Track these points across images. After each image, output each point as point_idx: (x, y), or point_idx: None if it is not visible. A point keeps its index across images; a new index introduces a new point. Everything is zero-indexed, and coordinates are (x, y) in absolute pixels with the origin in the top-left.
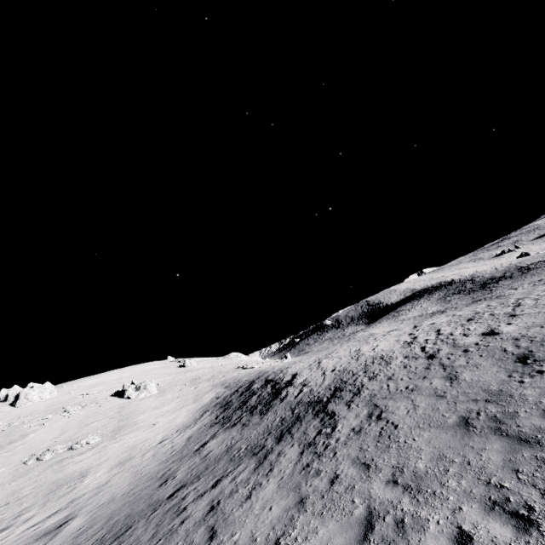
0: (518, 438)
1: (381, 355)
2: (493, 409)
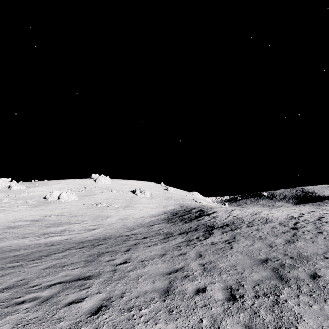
0: (279, 276)
1: (268, 218)
2: (288, 261)
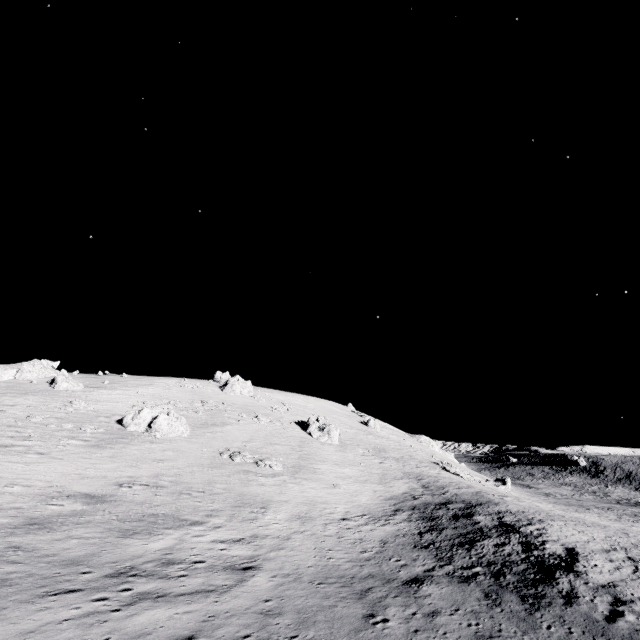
0: None
1: None
2: None
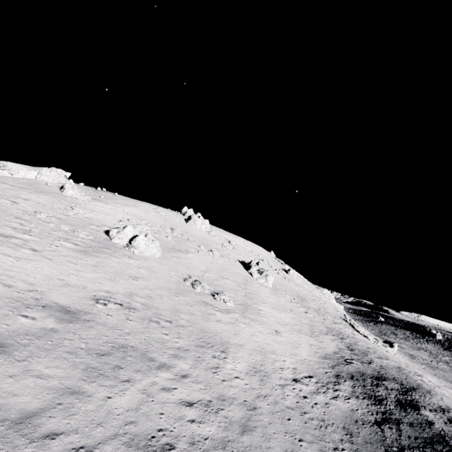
0: None
1: None
2: None
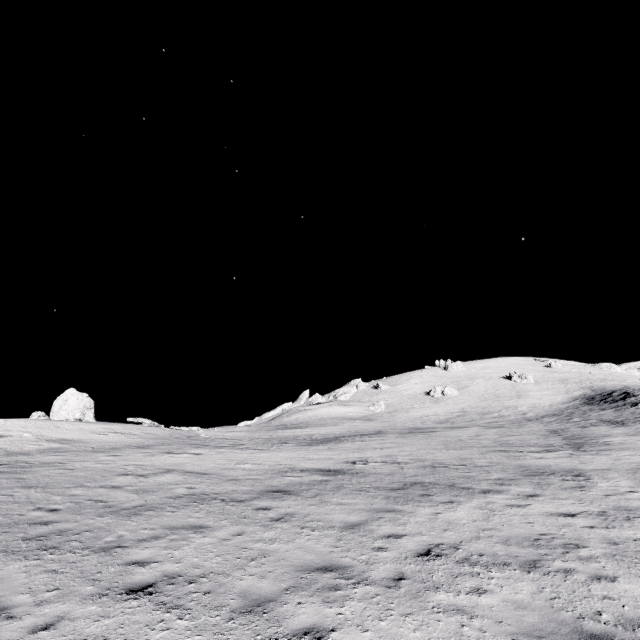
0: None
1: None
2: None
